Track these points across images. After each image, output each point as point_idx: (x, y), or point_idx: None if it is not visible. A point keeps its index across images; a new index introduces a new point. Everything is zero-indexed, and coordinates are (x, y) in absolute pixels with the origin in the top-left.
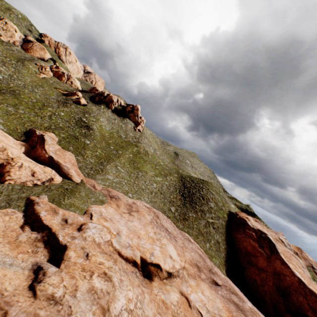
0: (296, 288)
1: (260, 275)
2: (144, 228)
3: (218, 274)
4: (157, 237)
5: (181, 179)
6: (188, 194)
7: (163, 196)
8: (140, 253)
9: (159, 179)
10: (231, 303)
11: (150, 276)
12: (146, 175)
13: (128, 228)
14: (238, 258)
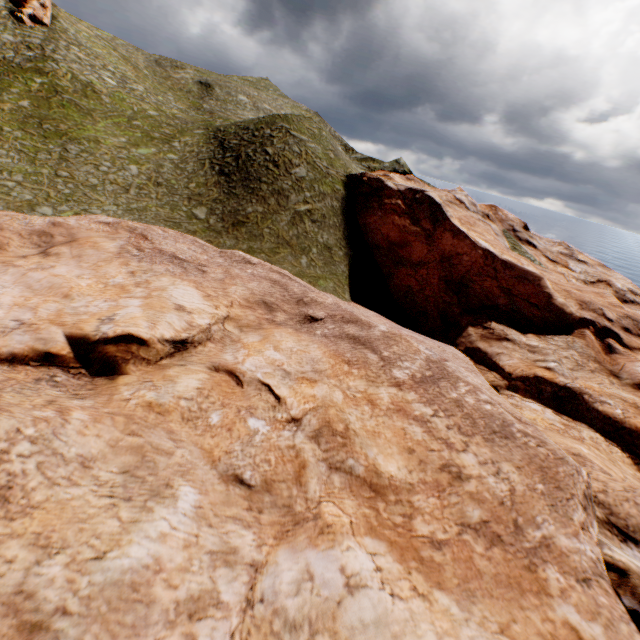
0: (480, 270)
1: (418, 275)
2: (95, 272)
3: (318, 302)
4: (140, 279)
5: (214, 136)
6: (237, 164)
7: (167, 191)
8: (64, 331)
9: (145, 150)
10: (343, 340)
11: (112, 369)
12: (97, 148)
13: (28, 287)
14: (377, 263)
